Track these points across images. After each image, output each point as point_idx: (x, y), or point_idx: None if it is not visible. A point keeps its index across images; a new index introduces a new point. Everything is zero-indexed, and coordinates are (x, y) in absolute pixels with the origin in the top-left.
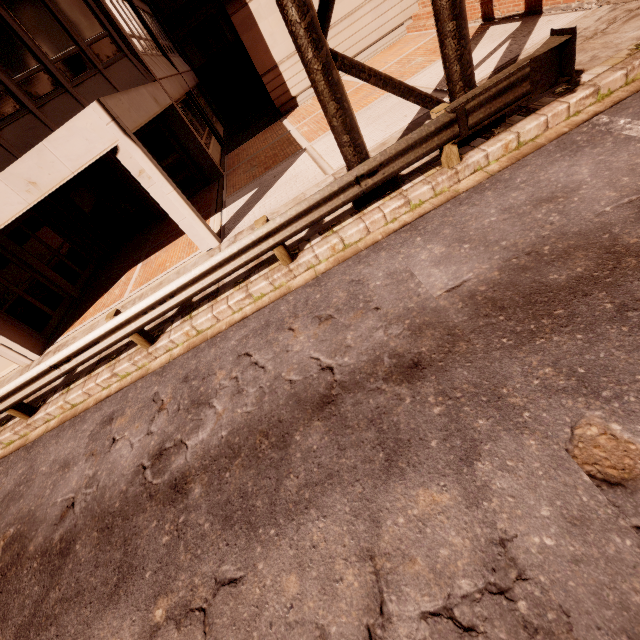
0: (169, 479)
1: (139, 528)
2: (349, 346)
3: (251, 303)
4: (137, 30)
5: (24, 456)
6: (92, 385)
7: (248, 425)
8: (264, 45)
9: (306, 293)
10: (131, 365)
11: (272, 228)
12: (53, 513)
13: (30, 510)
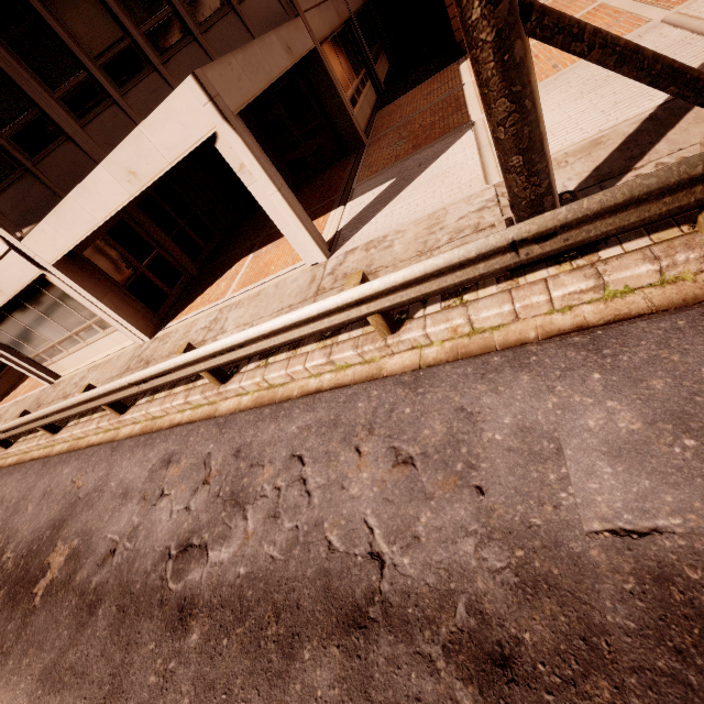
0: (181, 593)
1: (141, 638)
2: (417, 538)
3: (332, 370)
4: None
5: (108, 457)
6: (168, 406)
7: (266, 580)
8: None
9: (395, 396)
10: (203, 398)
11: (366, 295)
12: (101, 549)
13: (91, 529)
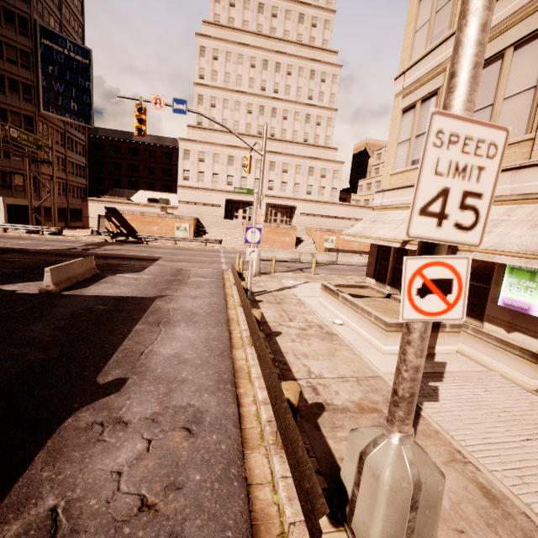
0: None
1: None
2: None
3: None
4: (57, 190)
5: None
6: None
7: None
8: (88, 212)
9: None
10: None
11: (4, 224)
12: None
13: None
